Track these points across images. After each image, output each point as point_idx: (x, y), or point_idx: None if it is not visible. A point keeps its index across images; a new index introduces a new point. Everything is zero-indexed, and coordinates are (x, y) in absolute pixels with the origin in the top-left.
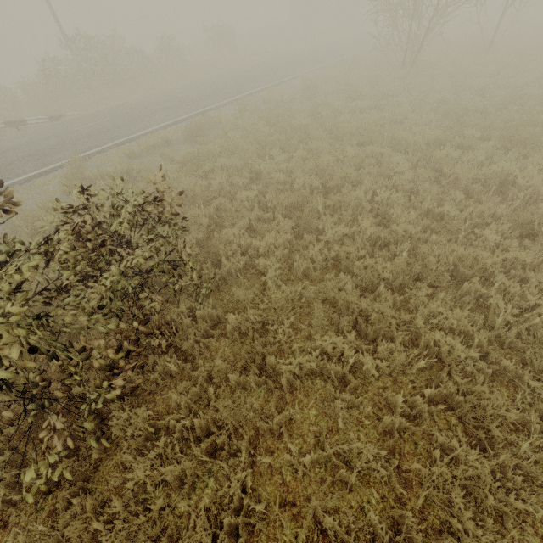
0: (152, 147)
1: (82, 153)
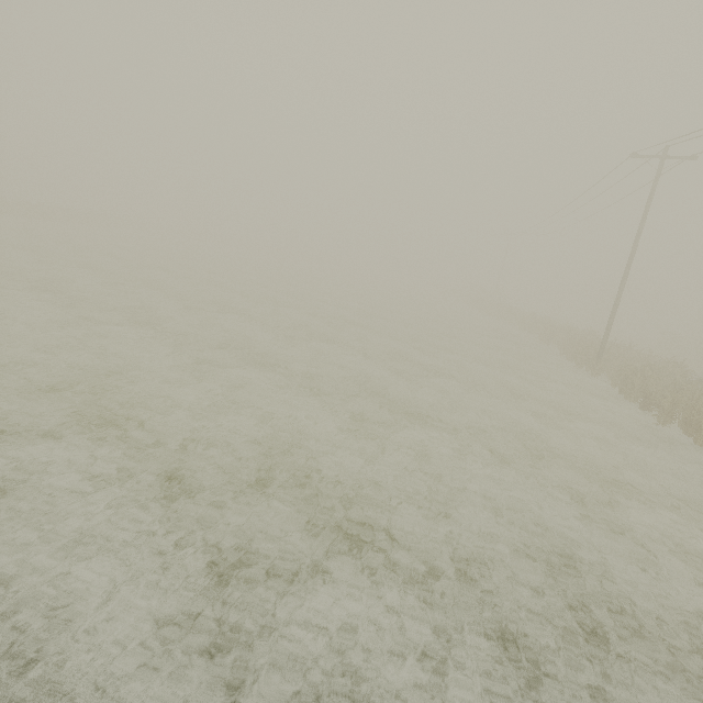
0: None
1: None
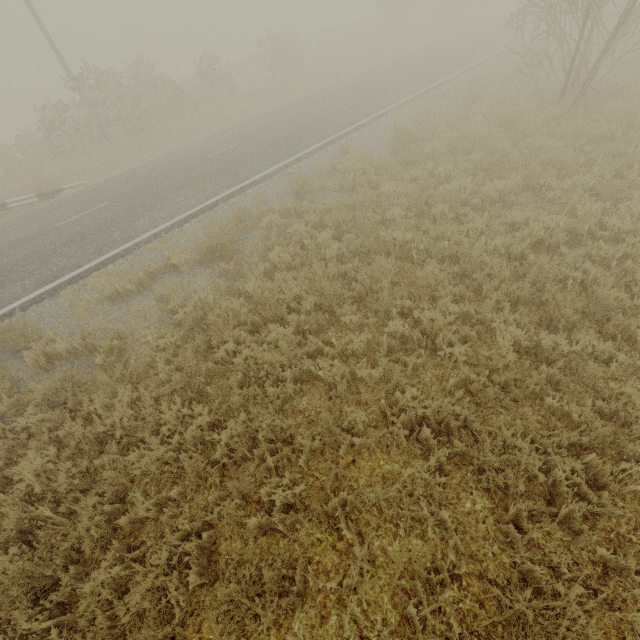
0: (147, 278)
1: (48, 283)
